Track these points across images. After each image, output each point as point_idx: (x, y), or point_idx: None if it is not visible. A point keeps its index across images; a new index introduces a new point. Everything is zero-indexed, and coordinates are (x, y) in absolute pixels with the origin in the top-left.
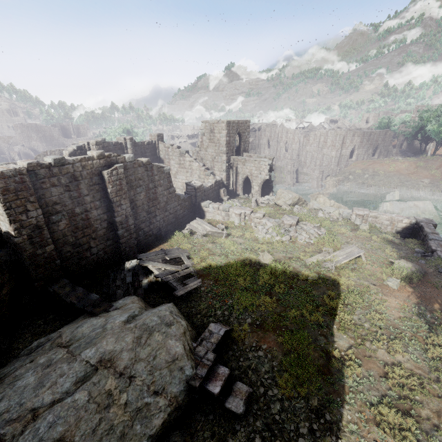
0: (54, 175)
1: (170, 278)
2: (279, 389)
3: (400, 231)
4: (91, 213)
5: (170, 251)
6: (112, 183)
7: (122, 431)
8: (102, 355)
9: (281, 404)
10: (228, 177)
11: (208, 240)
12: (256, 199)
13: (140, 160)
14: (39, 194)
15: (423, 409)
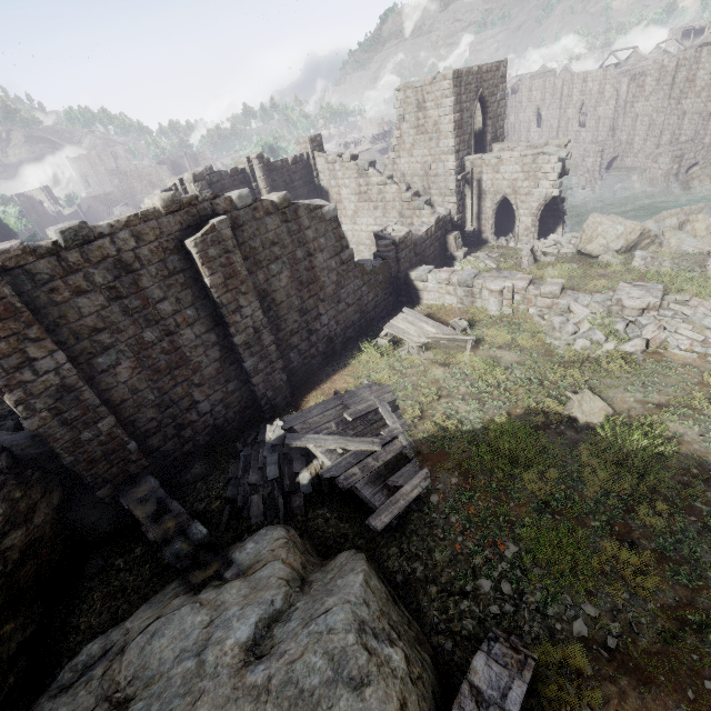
0: (75, 269)
1: (357, 476)
2: None
3: None
4: (180, 335)
5: (354, 394)
6: (211, 264)
7: None
8: None
9: None
10: (462, 206)
11: (434, 359)
12: (532, 248)
13: (267, 199)
14: (51, 318)
15: None
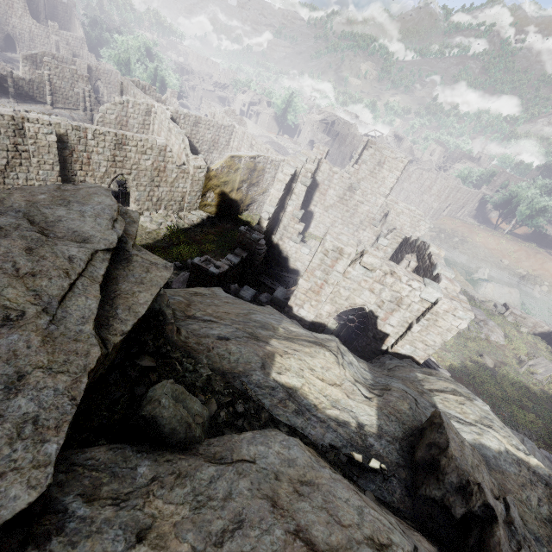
0: None
1: None
2: None
3: (537, 333)
4: None
5: None
6: None
7: None
8: None
9: None
10: None
11: None
12: None
13: None
14: None
15: None
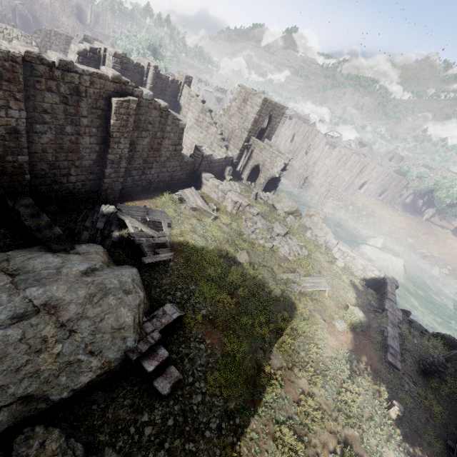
0: (54, 79)
1: (144, 242)
2: (206, 384)
3: (368, 279)
4: (83, 138)
5: (153, 211)
6: (119, 115)
7: (46, 378)
8: (48, 299)
9: (203, 397)
10: (240, 157)
11: (195, 215)
12: (257, 193)
13: (158, 102)
14: (28, 93)
15: (315, 438)
